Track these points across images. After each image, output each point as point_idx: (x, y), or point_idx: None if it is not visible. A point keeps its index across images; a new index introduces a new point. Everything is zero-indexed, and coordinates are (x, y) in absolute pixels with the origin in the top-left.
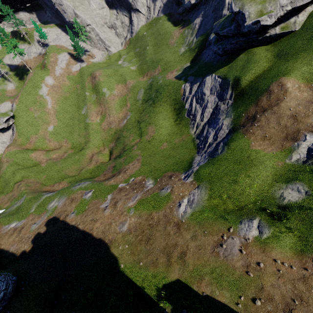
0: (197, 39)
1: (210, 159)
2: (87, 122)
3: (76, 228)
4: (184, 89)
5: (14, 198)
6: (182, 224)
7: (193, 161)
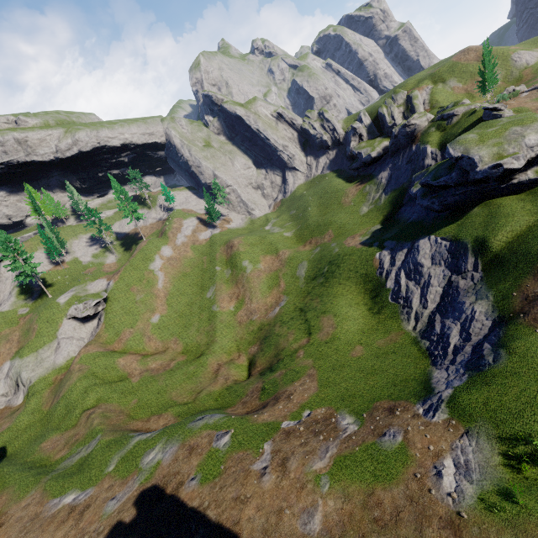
0: (387, 195)
1: (474, 374)
2: (213, 310)
3: (202, 515)
4: (380, 259)
5: (77, 440)
6: (463, 524)
7: (430, 379)
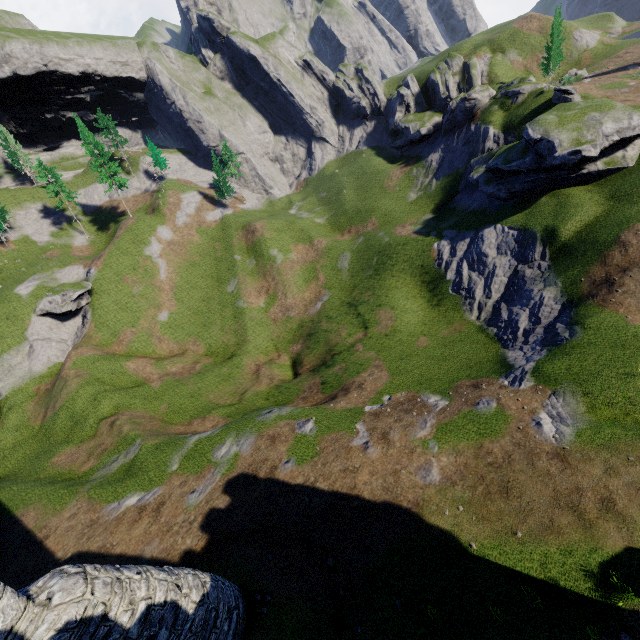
0: (439, 181)
1: (553, 348)
2: (239, 306)
3: (312, 488)
4: (439, 250)
5: (105, 450)
6: (567, 453)
7: (506, 359)
